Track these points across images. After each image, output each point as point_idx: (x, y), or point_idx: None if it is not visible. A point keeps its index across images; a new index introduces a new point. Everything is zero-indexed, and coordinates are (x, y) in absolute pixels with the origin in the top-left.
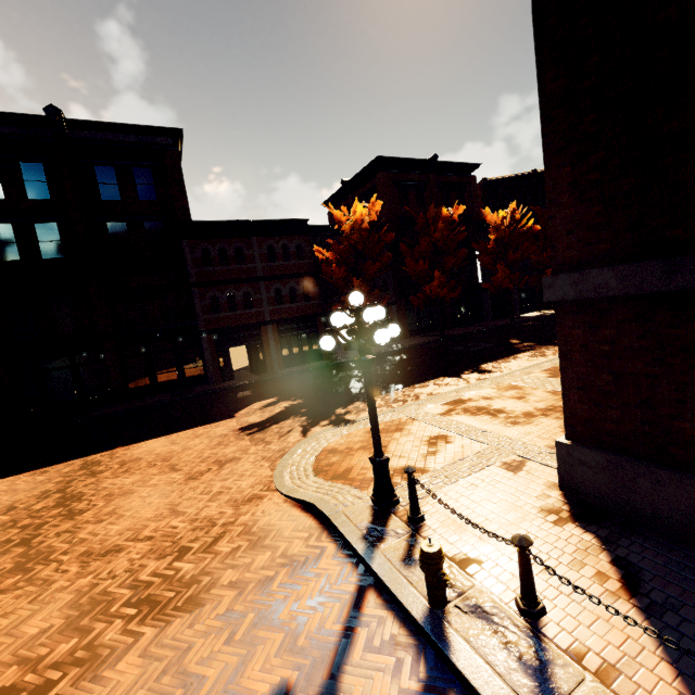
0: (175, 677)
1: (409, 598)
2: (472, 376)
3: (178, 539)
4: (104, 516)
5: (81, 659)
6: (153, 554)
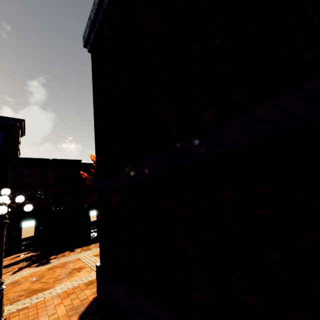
0: None
1: None
2: None
3: None
4: None
5: None
6: None
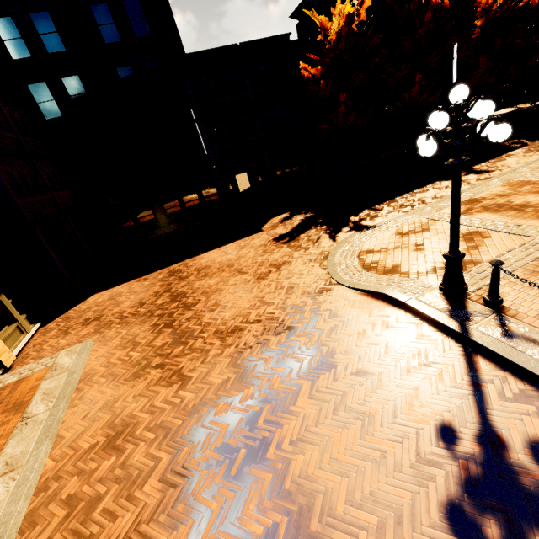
0: (346, 412)
1: (530, 364)
2: (470, 177)
3: (281, 321)
4: (212, 307)
5: (266, 399)
6: (269, 332)
